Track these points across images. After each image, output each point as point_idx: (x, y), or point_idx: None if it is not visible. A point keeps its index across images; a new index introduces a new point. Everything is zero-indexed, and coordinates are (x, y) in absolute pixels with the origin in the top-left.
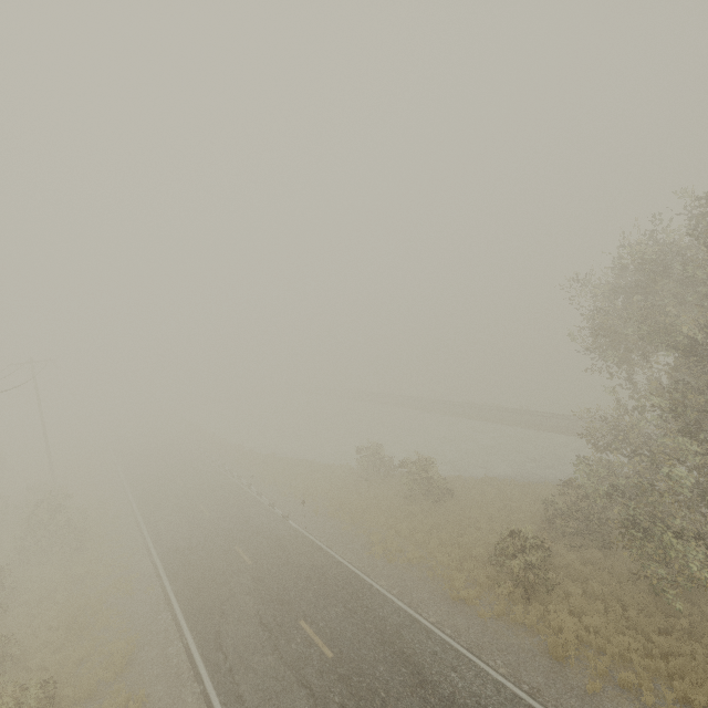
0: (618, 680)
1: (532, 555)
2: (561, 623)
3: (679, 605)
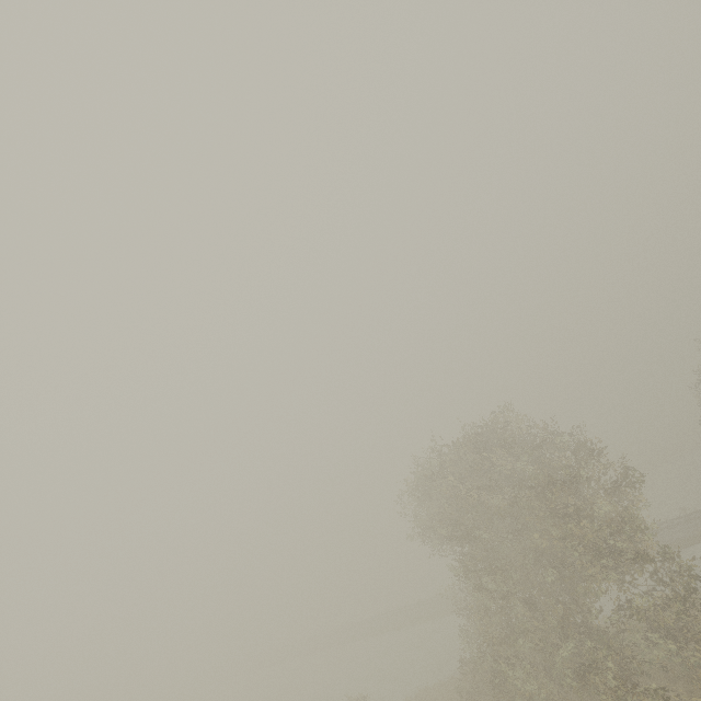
0: None
1: None
2: None
3: None
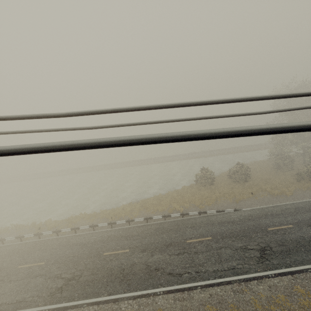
0: None
1: None
2: None
3: None
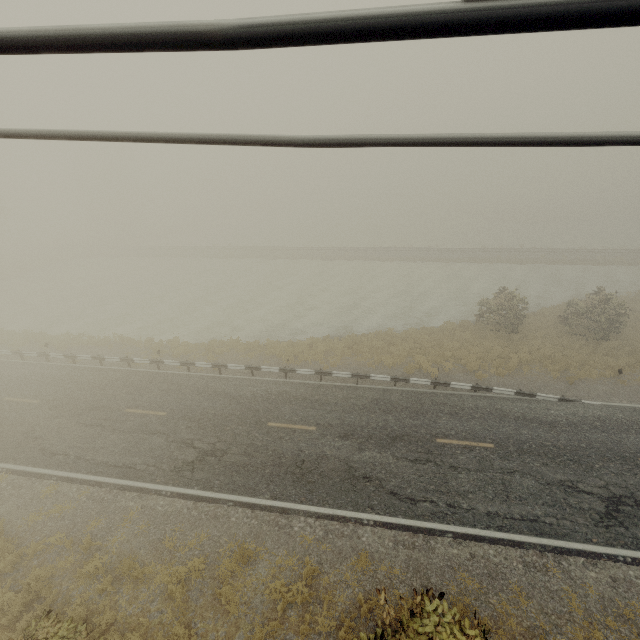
0: None
1: None
2: None
3: None
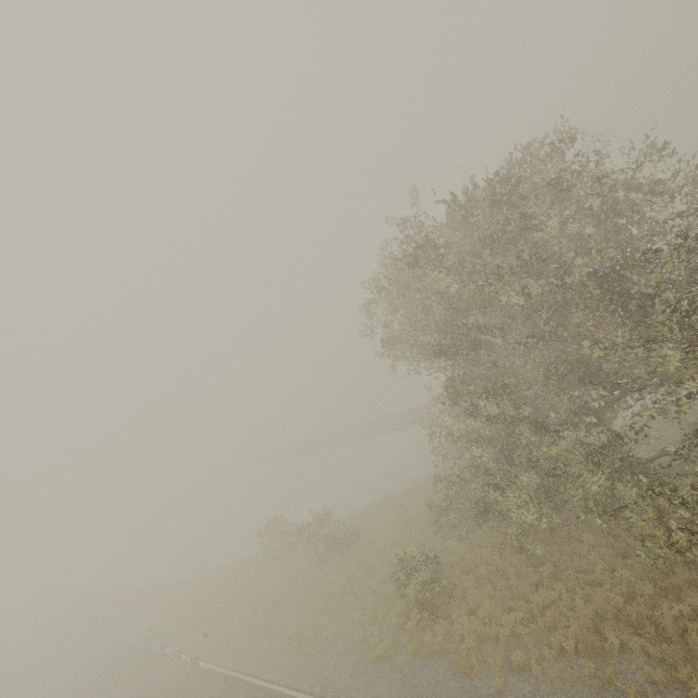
0: (513, 665)
1: (423, 572)
2: (462, 630)
3: (538, 554)
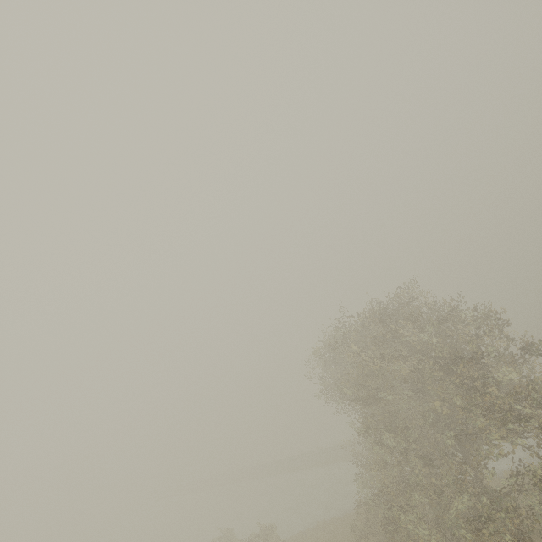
0: None
1: None
2: None
3: None
